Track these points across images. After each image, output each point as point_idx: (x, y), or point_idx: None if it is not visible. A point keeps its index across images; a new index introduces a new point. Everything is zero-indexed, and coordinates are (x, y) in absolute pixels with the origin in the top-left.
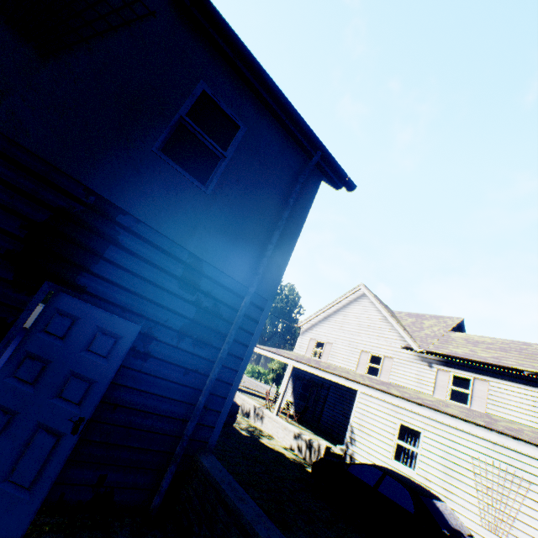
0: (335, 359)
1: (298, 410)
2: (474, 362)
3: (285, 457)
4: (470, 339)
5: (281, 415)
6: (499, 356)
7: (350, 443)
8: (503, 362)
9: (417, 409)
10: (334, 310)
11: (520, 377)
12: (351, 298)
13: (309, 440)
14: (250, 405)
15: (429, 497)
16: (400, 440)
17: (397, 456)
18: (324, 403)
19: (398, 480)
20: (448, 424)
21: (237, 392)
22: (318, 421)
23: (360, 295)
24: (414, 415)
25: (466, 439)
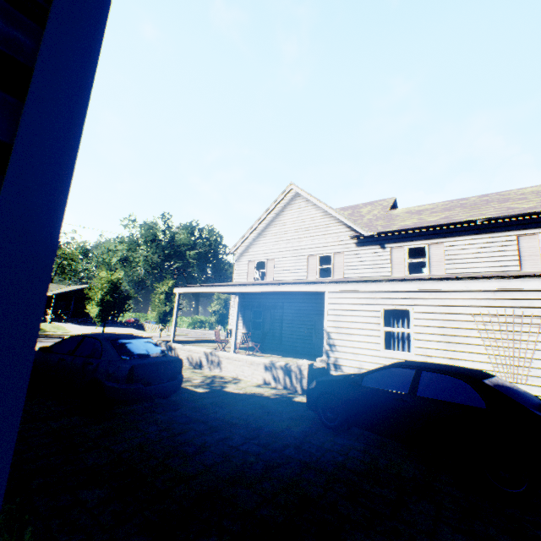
0: (282, 274)
1: (256, 340)
2: (428, 228)
3: (264, 398)
4: (412, 211)
5: (240, 352)
6: (448, 216)
7: (331, 351)
8: (455, 219)
9: (400, 287)
10: (268, 223)
11: (473, 229)
12: (284, 204)
13: (286, 365)
14: (200, 354)
15: (488, 376)
16: (388, 327)
17: (386, 345)
18: (281, 324)
19: (441, 372)
20: (439, 290)
21: (178, 345)
22: (279, 343)
23: (292, 197)
24: (397, 295)
25: (463, 298)
